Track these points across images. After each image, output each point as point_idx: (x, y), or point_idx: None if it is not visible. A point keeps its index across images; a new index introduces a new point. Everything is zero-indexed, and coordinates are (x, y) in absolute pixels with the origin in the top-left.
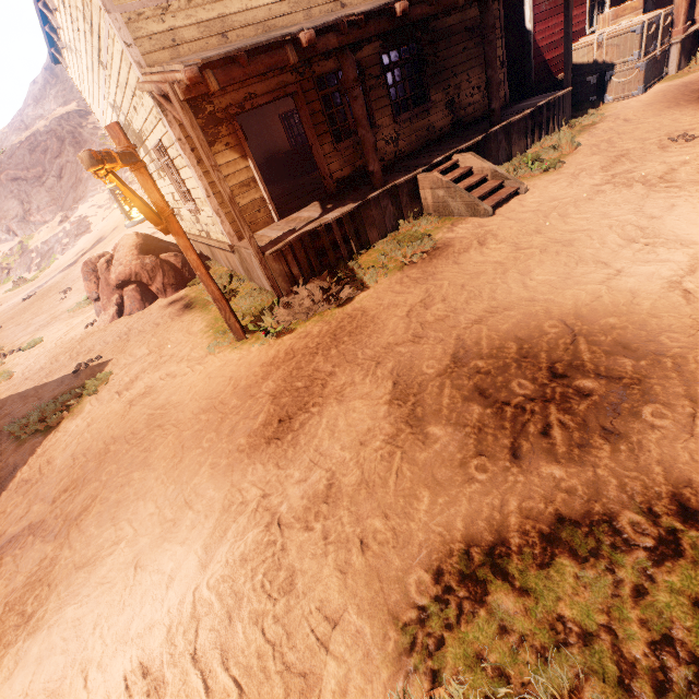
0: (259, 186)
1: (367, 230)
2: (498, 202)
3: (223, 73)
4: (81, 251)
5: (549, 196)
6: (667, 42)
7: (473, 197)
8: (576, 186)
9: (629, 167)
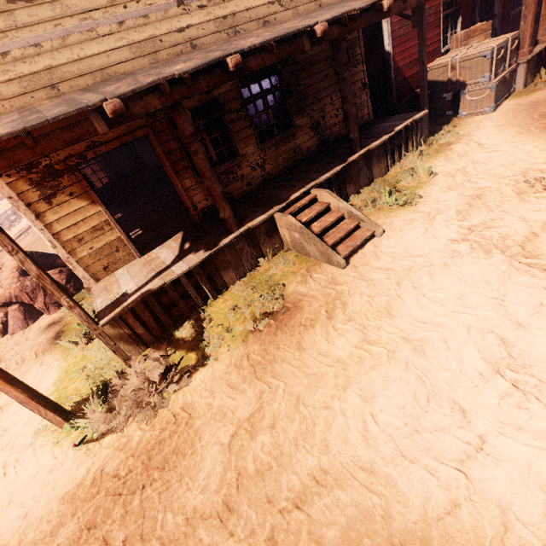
0: (114, 227)
1: (223, 274)
2: (353, 250)
3: (2, 157)
4: (20, 231)
5: (404, 246)
6: (515, 62)
7: (326, 246)
8: (431, 236)
9: (486, 218)
